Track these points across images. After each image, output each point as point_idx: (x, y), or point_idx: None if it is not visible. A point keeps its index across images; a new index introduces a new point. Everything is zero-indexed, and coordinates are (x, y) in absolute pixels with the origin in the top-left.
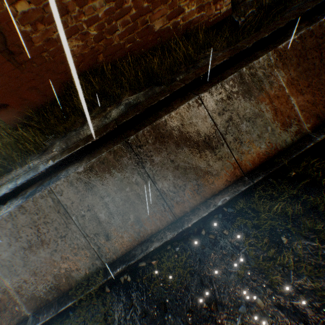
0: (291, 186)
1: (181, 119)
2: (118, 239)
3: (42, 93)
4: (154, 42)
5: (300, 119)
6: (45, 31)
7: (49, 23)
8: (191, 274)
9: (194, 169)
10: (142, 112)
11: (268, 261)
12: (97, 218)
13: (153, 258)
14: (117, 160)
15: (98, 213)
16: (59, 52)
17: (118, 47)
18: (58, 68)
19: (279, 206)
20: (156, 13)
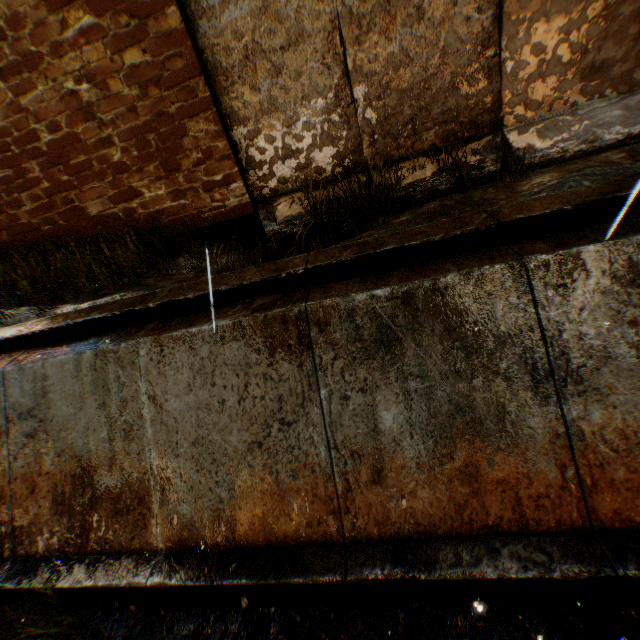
0: None
1: None
2: None
3: None
4: (93, 230)
5: (155, 508)
6: None
7: None
8: None
9: None
10: None
11: None
12: None
13: None
14: None
15: None
16: None
17: (31, 227)
18: None
19: None
20: (88, 190)
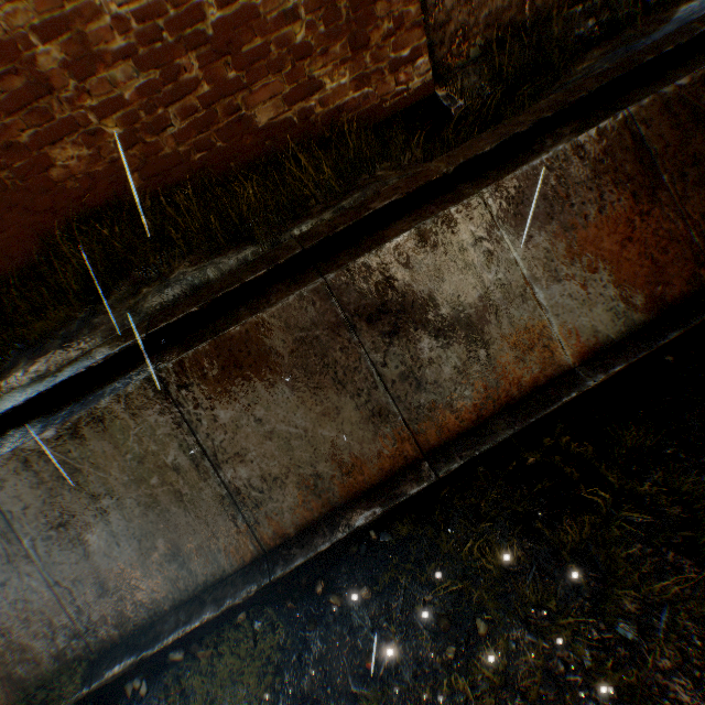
0: (523, 488)
1: (283, 329)
2: (127, 593)
3: (3, 252)
4: (257, 149)
5: (556, 335)
6: (3, 128)
7: (9, 112)
8: (274, 692)
9: (309, 441)
10: (206, 306)
11: (423, 687)
12: (82, 544)
13: (203, 642)
14: (134, 416)
15: (85, 531)
16: (37, 169)
17: (174, 160)
18: (38, 201)
19: (474, 546)
20: (257, 90)
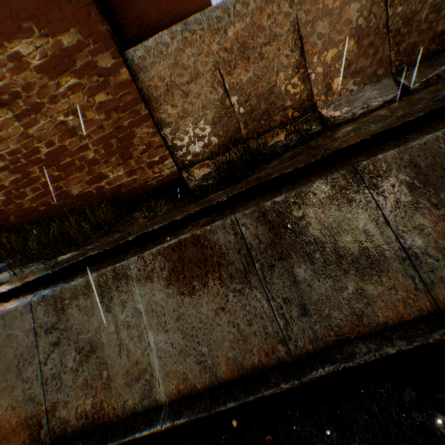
0: None
1: (4, 326)
2: None
3: None
4: (75, 204)
5: (157, 373)
6: None
7: None
8: None
9: None
10: None
11: None
12: None
13: None
14: None
15: None
16: None
17: (31, 209)
18: None
19: None
20: (71, 179)
